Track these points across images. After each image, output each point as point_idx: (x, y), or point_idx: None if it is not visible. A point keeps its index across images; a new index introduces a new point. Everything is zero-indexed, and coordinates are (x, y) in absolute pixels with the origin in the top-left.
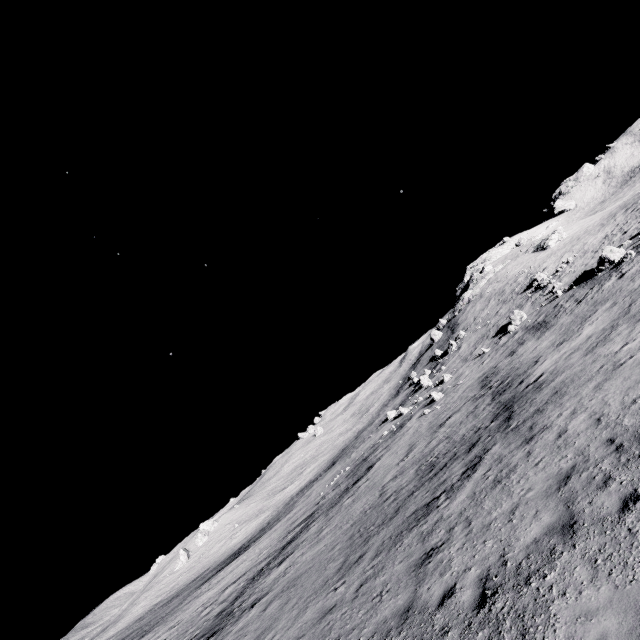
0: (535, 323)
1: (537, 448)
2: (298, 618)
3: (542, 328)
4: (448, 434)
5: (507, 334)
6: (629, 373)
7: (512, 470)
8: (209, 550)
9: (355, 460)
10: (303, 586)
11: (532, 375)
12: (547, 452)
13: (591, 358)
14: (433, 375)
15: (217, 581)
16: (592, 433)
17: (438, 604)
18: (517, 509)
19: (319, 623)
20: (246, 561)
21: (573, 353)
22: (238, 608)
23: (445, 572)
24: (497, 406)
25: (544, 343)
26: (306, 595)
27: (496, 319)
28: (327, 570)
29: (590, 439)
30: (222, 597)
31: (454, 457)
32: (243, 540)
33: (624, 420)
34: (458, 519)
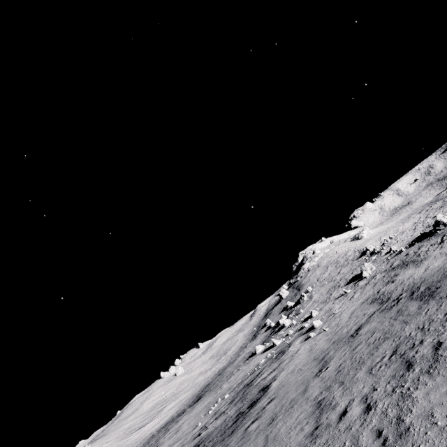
0: (393, 266)
1: None
2: None
3: (411, 263)
4: (383, 336)
5: (363, 279)
6: None
7: None
8: None
9: (232, 388)
10: None
11: None
12: None
13: None
14: (291, 318)
15: None
16: None
17: None
18: None
19: None
20: None
21: None
22: None
23: None
24: (446, 299)
25: (436, 263)
26: None
27: (341, 276)
28: None
29: None
30: None
31: (444, 345)
32: None
33: None
34: None
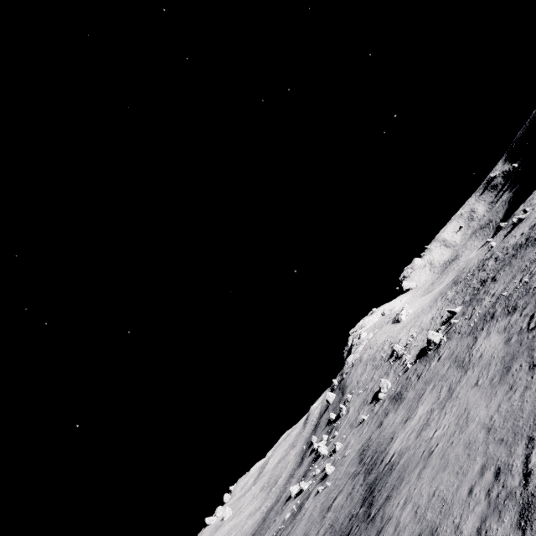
0: (395, 393)
1: None
2: None
3: (398, 400)
4: (332, 521)
5: (379, 401)
6: (434, 462)
7: None
8: None
9: None
10: None
11: (388, 454)
12: None
13: (419, 441)
14: (329, 441)
15: None
16: (412, 527)
17: None
18: None
19: None
20: None
21: (411, 433)
22: None
23: None
24: (366, 488)
25: (398, 417)
26: None
27: (372, 384)
28: None
29: (410, 534)
30: None
31: None
32: None
33: (427, 514)
34: None
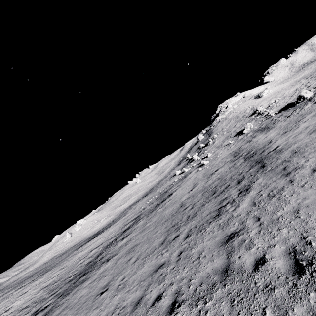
0: (260, 128)
1: (297, 178)
2: (139, 269)
3: (266, 129)
4: (219, 177)
5: (242, 134)
6: None
7: (281, 190)
8: (82, 232)
9: (160, 192)
10: (139, 251)
11: (270, 147)
12: (308, 179)
13: (315, 135)
14: (199, 155)
15: (86, 247)
16: None
17: (253, 268)
18: (300, 210)
19: (154, 273)
20: (102, 238)
21: (298, 135)
22: (99, 261)
23: (250, 247)
24: (250, 162)
25: (271, 134)
26: (142, 256)
27: (234, 129)
28: (154, 243)
29: None
30: (89, 255)
31: (228, 187)
32: (99, 228)
33: None
34: (247, 217)
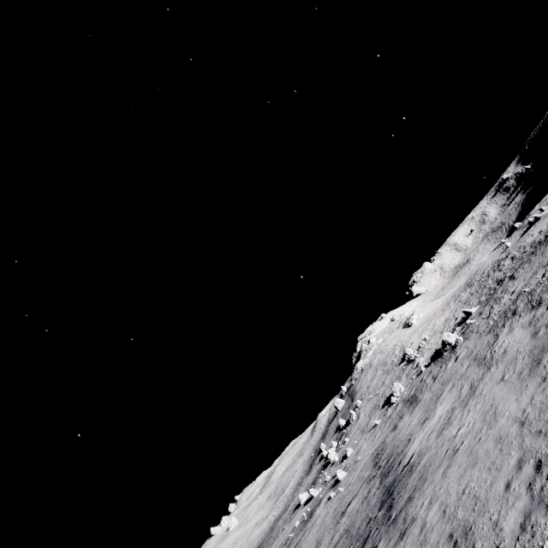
0: (409, 396)
1: (407, 545)
2: None
3: (413, 402)
4: (347, 526)
5: (392, 405)
6: (461, 460)
7: None
8: None
9: None
10: None
11: (406, 455)
12: None
13: (441, 441)
14: (339, 447)
15: None
16: (440, 527)
17: None
18: None
19: None
20: None
21: (431, 434)
22: None
23: None
24: (383, 491)
25: (414, 419)
26: None
27: (383, 389)
28: None
29: (439, 534)
30: None
31: None
32: None
33: (458, 512)
34: None
